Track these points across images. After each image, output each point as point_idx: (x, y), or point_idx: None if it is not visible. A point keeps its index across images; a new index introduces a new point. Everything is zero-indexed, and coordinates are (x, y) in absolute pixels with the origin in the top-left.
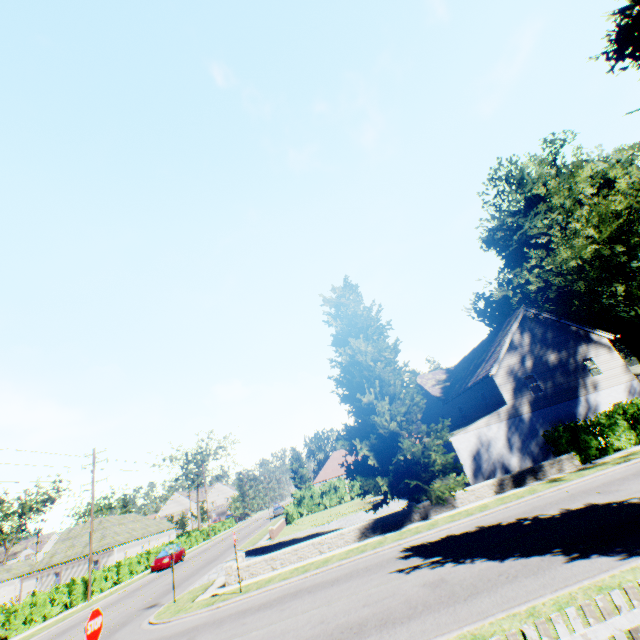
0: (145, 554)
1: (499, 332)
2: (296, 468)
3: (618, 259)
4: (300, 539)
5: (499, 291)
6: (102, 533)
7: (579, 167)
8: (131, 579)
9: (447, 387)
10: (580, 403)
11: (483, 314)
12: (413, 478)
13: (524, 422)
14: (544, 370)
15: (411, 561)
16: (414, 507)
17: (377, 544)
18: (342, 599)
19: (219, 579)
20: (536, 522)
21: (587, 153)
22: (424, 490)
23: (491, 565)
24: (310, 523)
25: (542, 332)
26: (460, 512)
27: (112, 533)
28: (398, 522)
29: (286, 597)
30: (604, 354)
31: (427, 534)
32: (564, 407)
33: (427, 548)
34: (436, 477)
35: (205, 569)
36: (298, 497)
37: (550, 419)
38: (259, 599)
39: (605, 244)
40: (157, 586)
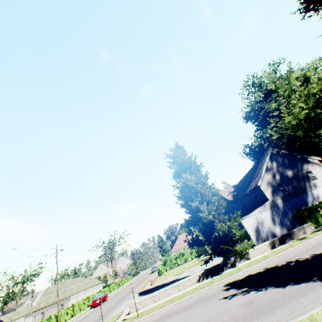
0: (87, 298)
1: (259, 163)
2: (161, 245)
3: (319, 116)
4: (167, 283)
5: (256, 141)
6: (64, 289)
7: (291, 72)
8: (80, 313)
9: (235, 195)
10: (308, 195)
11: (249, 155)
12: (224, 244)
13: (279, 209)
14: (286, 180)
15: (230, 291)
16: (227, 260)
17: (209, 283)
18: (195, 317)
19: (126, 310)
20: (298, 263)
21: (292, 67)
22: (231, 250)
23: (278, 290)
24: (171, 274)
25: (282, 160)
26: (253, 261)
27: (69, 288)
28: (219, 269)
29: (163, 318)
30: (317, 168)
31: (236, 275)
32: (300, 198)
33: (238, 283)
34: (236, 243)
35: (118, 304)
36: (163, 260)
37: (293, 206)
38: (148, 320)
39: (310, 110)
40: (94, 316)
